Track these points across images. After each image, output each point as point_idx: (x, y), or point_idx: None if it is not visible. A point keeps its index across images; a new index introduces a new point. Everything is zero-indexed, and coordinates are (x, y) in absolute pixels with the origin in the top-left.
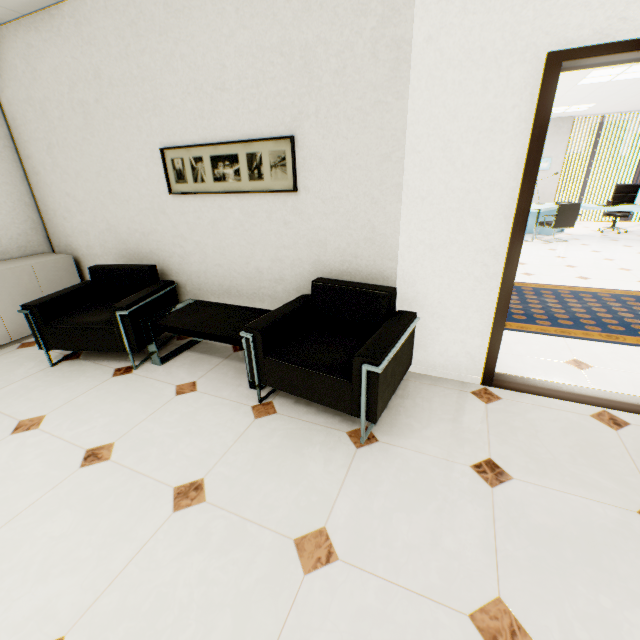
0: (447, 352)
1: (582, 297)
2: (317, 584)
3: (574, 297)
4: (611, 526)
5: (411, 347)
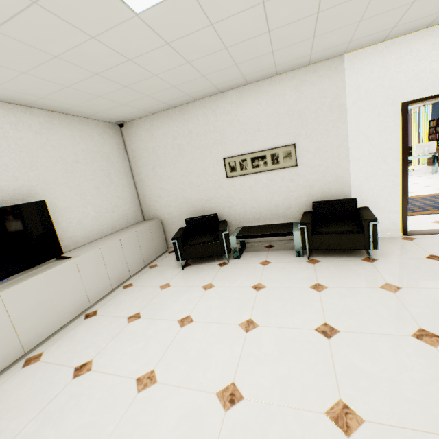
0: (382, 224)
1: (417, 200)
2: (402, 294)
3: (413, 200)
4: None
5: None
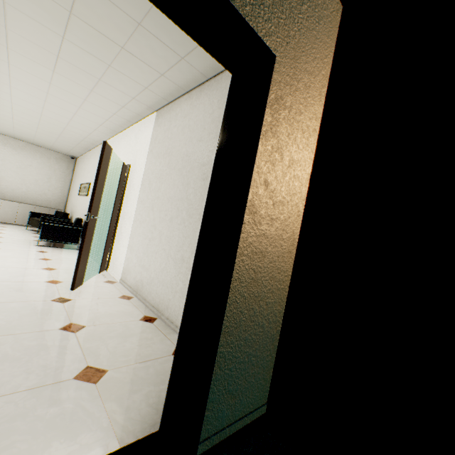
0: None
1: None
2: None
3: None
4: (36, 256)
5: (77, 236)
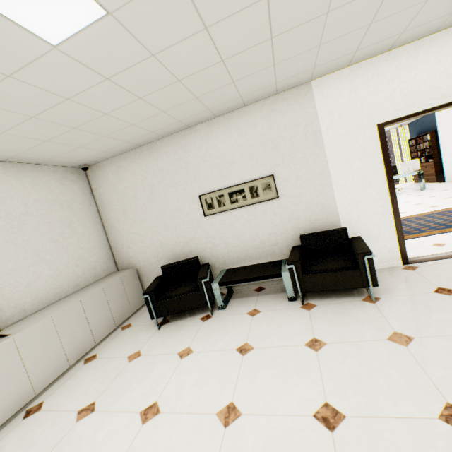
0: (379, 253)
1: (411, 220)
2: (415, 347)
3: (407, 221)
4: None
5: None
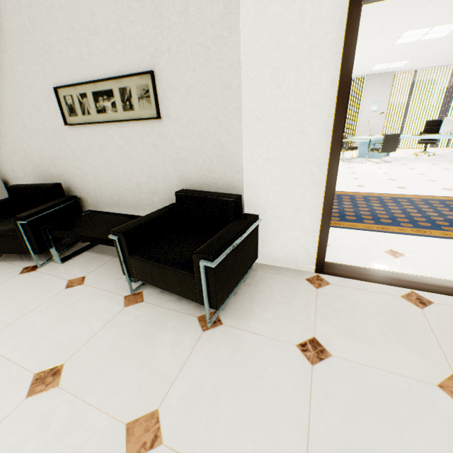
0: (287, 247)
1: (399, 201)
2: None
3: (393, 202)
4: (414, 400)
5: (255, 243)
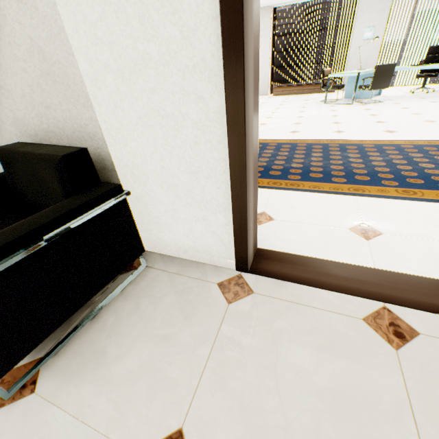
0: (192, 232)
1: (385, 150)
2: None
3: (377, 150)
4: None
5: (127, 233)
